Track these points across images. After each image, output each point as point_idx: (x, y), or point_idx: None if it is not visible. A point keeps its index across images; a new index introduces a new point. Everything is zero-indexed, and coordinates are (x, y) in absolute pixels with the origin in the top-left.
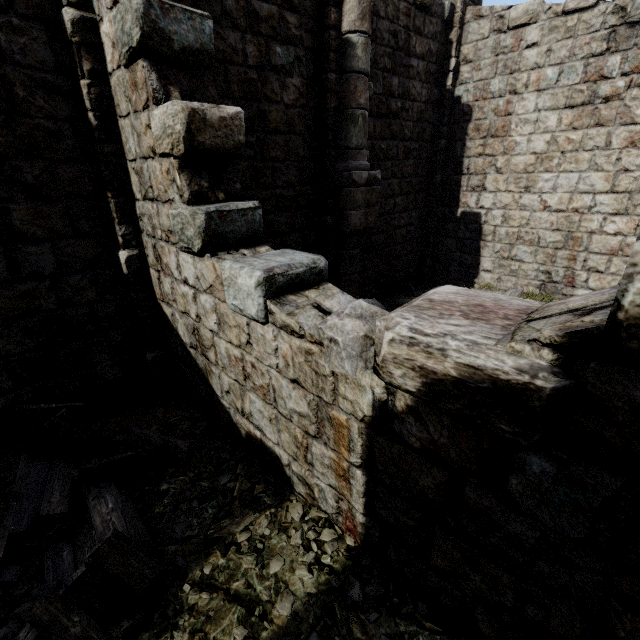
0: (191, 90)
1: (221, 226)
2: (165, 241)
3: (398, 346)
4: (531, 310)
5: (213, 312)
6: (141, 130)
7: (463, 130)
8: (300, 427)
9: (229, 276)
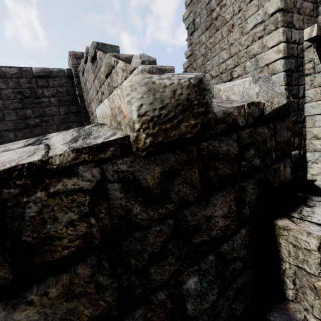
0: None
1: None
2: None
3: None
4: None
5: None
6: None
7: (90, 122)
8: None
9: None
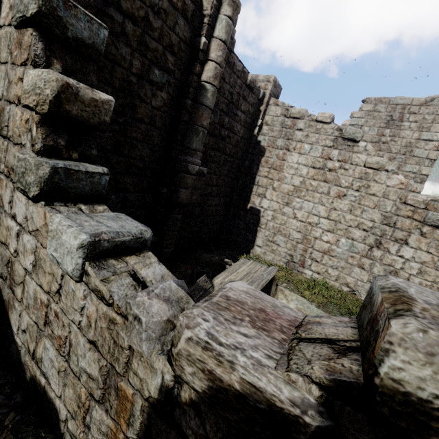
0: (73, 69)
1: (65, 181)
2: (5, 175)
3: (194, 346)
4: (298, 322)
5: (32, 253)
6: (13, 79)
7: (259, 160)
8: (86, 388)
9: (55, 229)
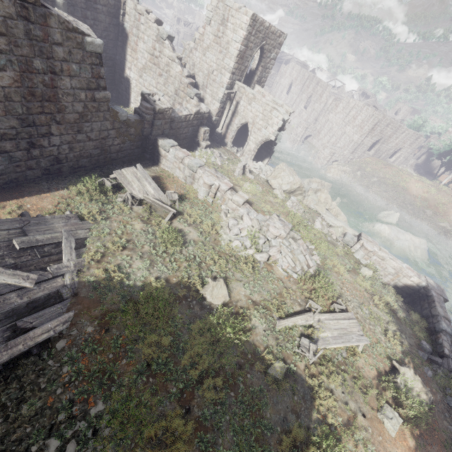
0: None
1: None
2: None
3: None
4: None
5: None
6: None
7: (126, 42)
8: None
9: None
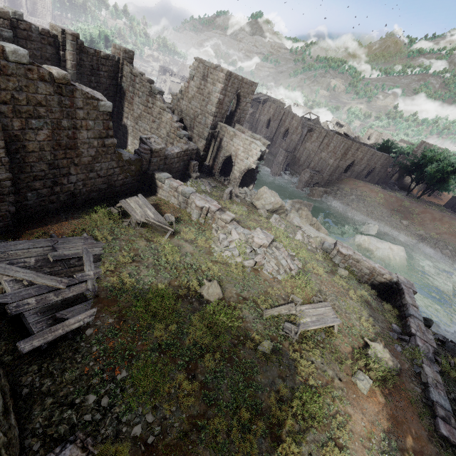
0: None
1: None
2: None
3: None
4: None
5: None
6: None
7: (124, 97)
8: None
9: None
